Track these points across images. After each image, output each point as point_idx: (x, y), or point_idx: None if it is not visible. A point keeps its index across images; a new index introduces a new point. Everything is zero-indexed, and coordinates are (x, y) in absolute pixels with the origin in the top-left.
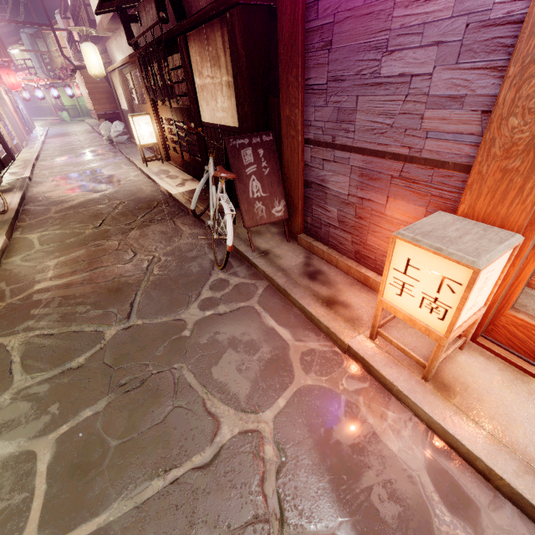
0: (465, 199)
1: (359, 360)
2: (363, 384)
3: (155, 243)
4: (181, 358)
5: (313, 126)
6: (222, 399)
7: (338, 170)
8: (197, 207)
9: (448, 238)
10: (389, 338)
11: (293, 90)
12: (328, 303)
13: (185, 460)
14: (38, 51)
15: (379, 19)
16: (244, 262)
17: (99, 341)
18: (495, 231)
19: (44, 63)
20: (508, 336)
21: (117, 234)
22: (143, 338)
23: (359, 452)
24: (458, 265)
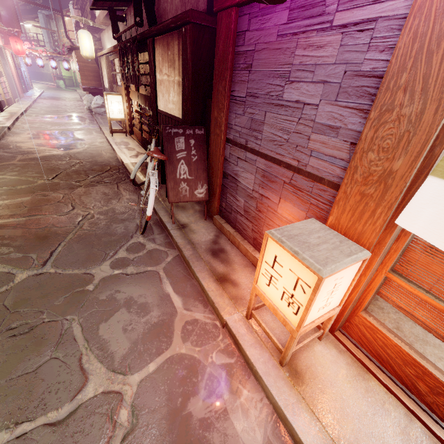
0: (333, 212)
1: (232, 336)
2: (230, 359)
3: (95, 202)
4: (77, 310)
5: (233, 129)
6: (99, 357)
7: (248, 168)
8: (140, 177)
9: (308, 244)
10: (259, 321)
11: (221, 97)
12: (221, 280)
13: (40, 414)
14: (48, 29)
15: (286, 54)
16: (164, 231)
17: (7, 283)
18: (349, 244)
19: (53, 39)
20: (359, 334)
21: (65, 188)
22: (49, 286)
23: (205, 427)
24: (309, 270)
